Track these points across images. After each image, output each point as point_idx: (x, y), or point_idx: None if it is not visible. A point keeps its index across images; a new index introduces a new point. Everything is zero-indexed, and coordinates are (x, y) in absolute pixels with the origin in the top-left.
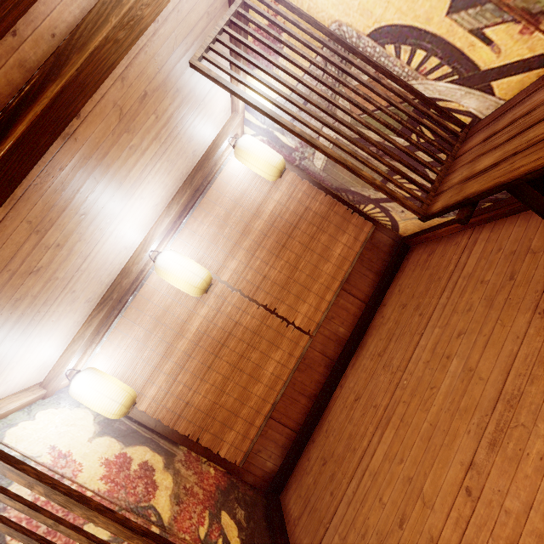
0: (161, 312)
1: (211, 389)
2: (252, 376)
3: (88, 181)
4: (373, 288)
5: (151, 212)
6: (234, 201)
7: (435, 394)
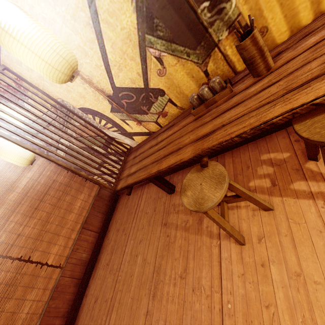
0: None
1: None
2: None
3: None
4: (102, 222)
5: None
6: None
7: (133, 279)
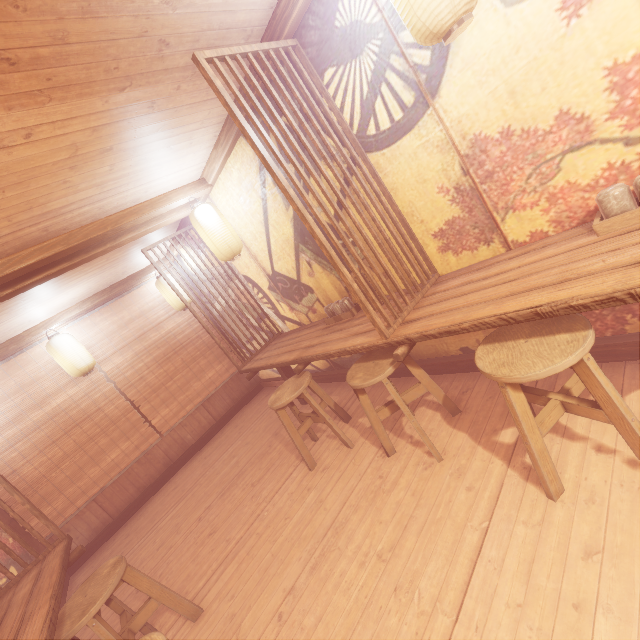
0: (30, 381)
1: (46, 462)
2: (93, 459)
3: (43, 285)
4: (227, 410)
5: (67, 302)
6: (141, 312)
7: (217, 477)
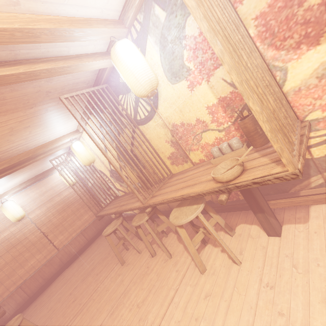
0: None
1: None
2: (21, 264)
3: None
4: (94, 235)
5: (13, 185)
6: (52, 187)
7: (83, 271)
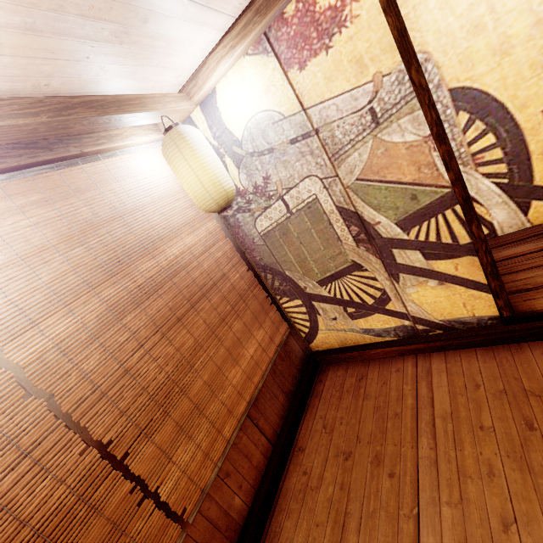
0: None
1: None
2: None
3: None
4: (283, 418)
5: None
6: (116, 210)
7: None
